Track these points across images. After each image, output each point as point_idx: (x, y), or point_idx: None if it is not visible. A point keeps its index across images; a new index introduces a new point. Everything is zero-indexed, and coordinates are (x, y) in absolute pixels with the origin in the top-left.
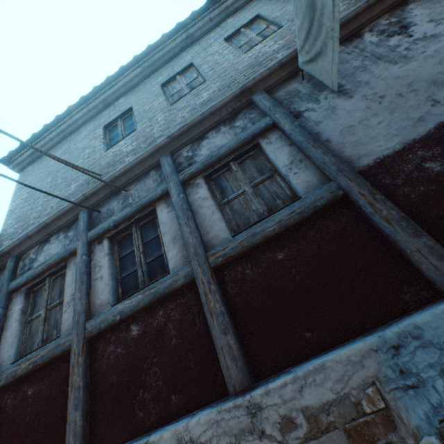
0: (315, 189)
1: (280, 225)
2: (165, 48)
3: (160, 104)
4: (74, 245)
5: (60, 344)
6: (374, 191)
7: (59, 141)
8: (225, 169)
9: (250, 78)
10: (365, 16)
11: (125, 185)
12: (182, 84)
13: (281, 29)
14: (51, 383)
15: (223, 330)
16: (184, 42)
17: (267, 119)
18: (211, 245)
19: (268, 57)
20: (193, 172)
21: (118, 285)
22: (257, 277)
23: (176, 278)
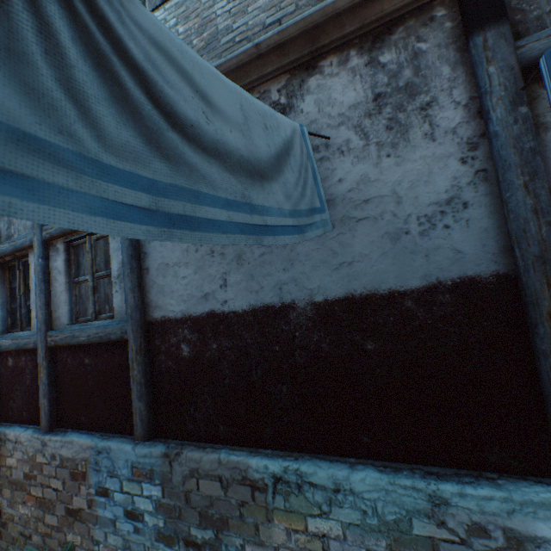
0: (122, 318)
1: (89, 340)
2: None
3: None
4: None
5: None
6: (139, 352)
7: None
8: (84, 241)
9: None
10: (257, 68)
11: None
12: None
13: None
14: None
15: (45, 395)
16: None
17: None
18: (56, 324)
19: None
20: (53, 235)
21: (8, 315)
22: (72, 367)
23: (30, 341)
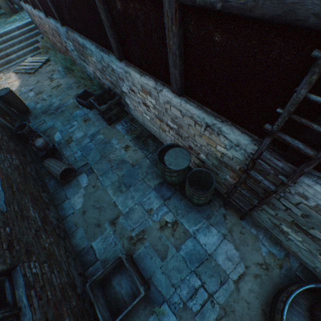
0: None
1: None
2: None
3: None
4: None
5: None
6: None
7: None
8: None
9: None
10: None
11: None
12: None
13: None
14: None
15: (36, 0)
16: None
17: None
18: None
19: None
20: None
21: None
22: None
23: None
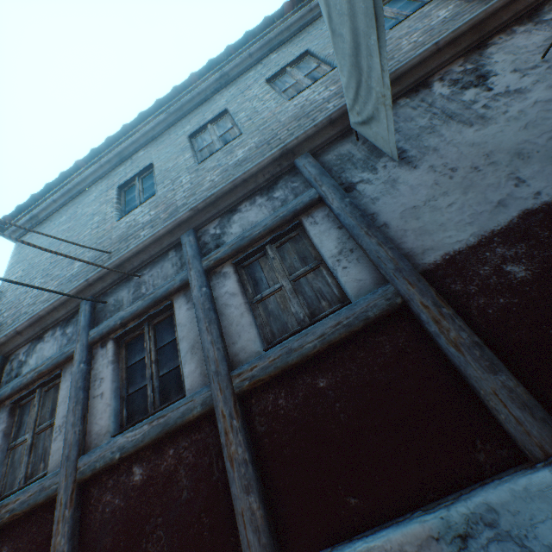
0: (368, 292)
1: (323, 341)
2: (194, 89)
3: (186, 161)
4: (72, 348)
5: (45, 487)
6: (440, 303)
7: (64, 203)
8: (260, 254)
9: (294, 134)
10: (434, 61)
11: (139, 268)
12: (213, 136)
13: (333, 71)
14: (31, 542)
15: (245, 487)
16: (218, 82)
17: (312, 192)
18: (237, 361)
19: (316, 108)
20: (220, 257)
21: (123, 405)
22: (292, 410)
23: (191, 405)
